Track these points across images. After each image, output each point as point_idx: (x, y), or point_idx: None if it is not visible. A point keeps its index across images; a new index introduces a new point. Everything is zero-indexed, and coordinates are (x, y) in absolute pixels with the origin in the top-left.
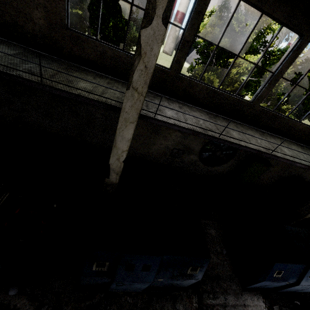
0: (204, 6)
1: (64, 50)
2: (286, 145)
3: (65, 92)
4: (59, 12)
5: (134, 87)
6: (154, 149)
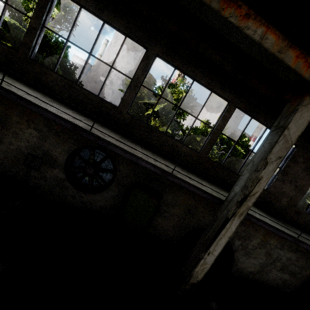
0: (47, 2)
1: None
2: (153, 156)
3: None
4: None
5: None
6: (1, 150)
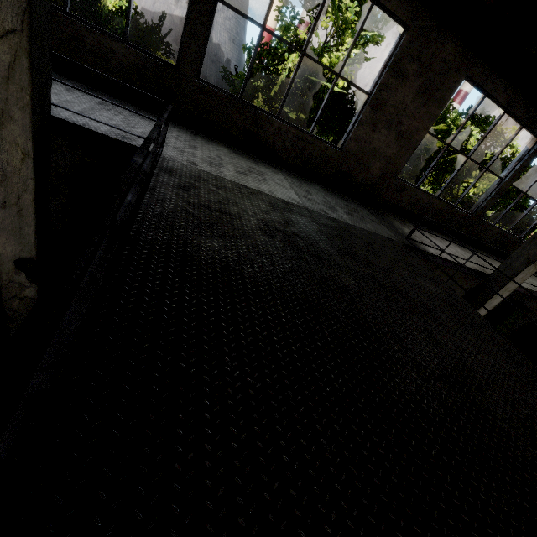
0: (530, 161)
1: (381, 197)
2: None
3: (453, 263)
4: (399, 164)
5: (536, 263)
6: None
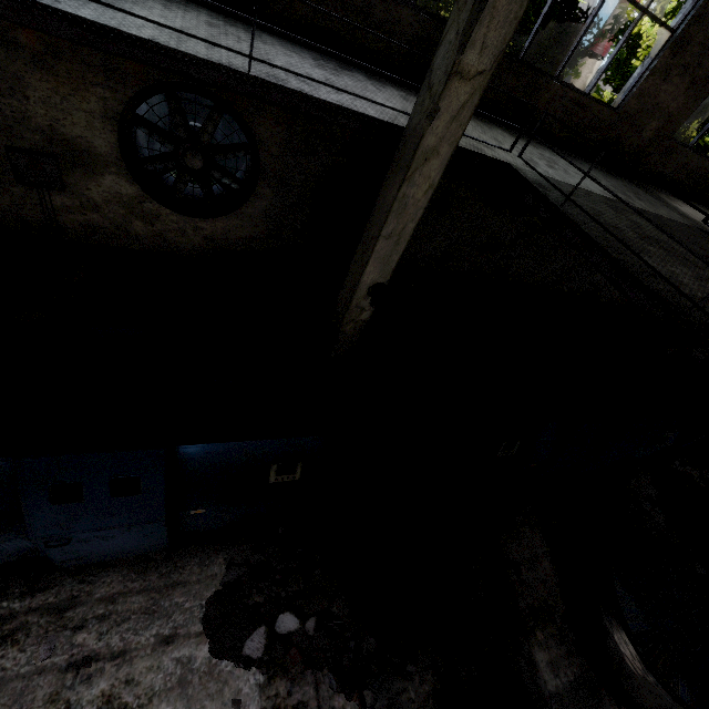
0: None
1: (644, 166)
2: None
3: None
4: (679, 121)
5: None
6: None
